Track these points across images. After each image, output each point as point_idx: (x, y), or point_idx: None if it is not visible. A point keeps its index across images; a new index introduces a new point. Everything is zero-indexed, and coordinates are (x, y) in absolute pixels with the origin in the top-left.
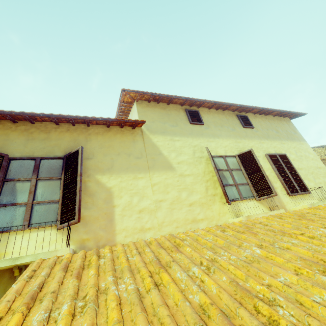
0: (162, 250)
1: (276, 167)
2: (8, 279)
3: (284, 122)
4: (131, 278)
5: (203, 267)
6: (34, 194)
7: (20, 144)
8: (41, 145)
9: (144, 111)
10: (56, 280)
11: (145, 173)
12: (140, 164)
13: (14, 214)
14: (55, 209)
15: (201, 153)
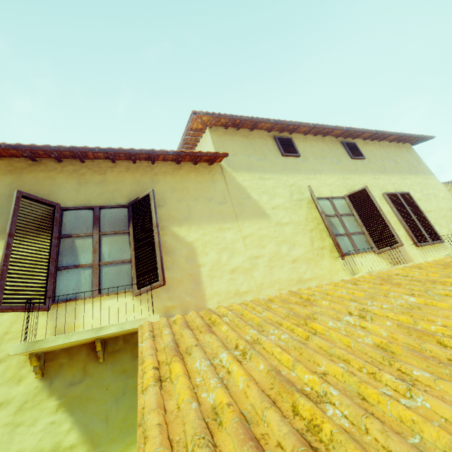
0: (293, 305)
1: (397, 210)
2: (86, 356)
3: (404, 150)
4: (279, 330)
5: (355, 316)
6: (99, 253)
7: (71, 190)
8: (97, 190)
9: (222, 141)
10: (189, 336)
11: (233, 223)
12: (225, 211)
13: (79, 278)
14: (128, 271)
15: (301, 194)
